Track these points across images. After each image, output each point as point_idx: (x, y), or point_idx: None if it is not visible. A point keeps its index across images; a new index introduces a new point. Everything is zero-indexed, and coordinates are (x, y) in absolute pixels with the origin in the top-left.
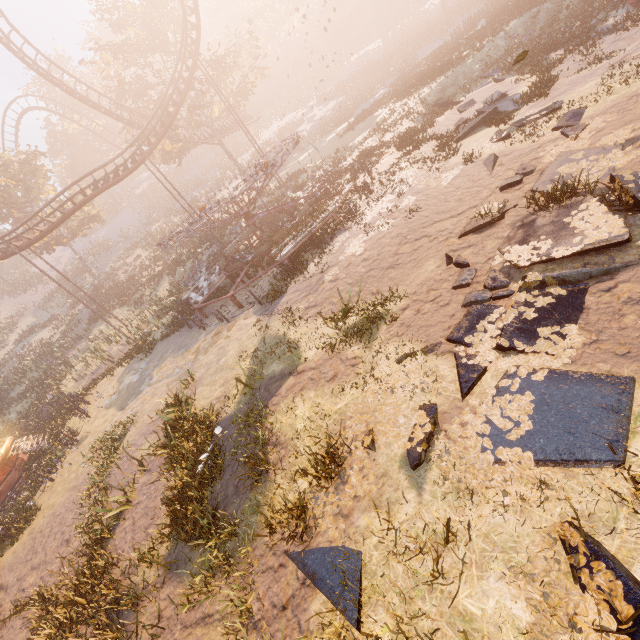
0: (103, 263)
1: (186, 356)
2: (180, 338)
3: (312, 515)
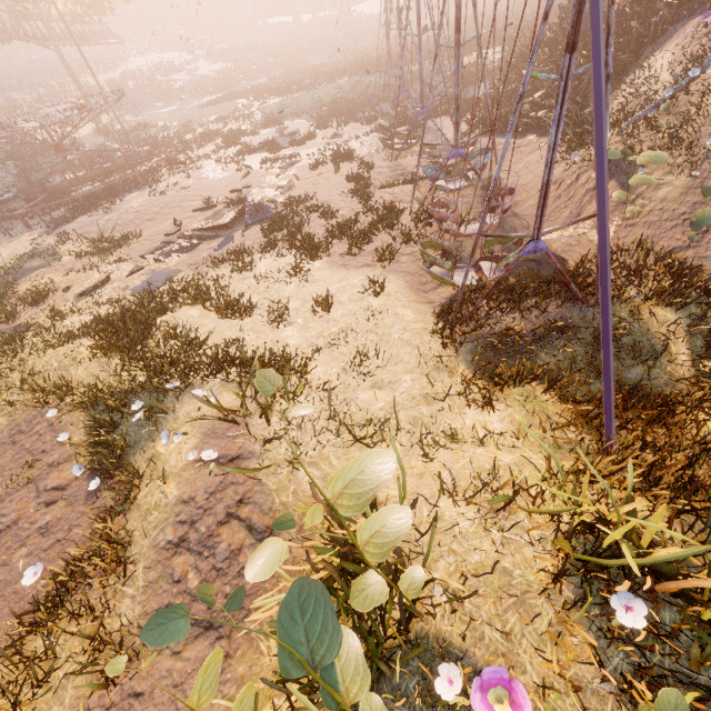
0: None
1: None
2: None
3: (19, 316)
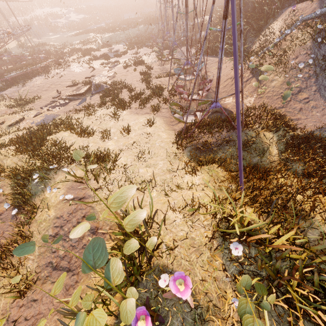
0: None
1: None
2: None
3: None
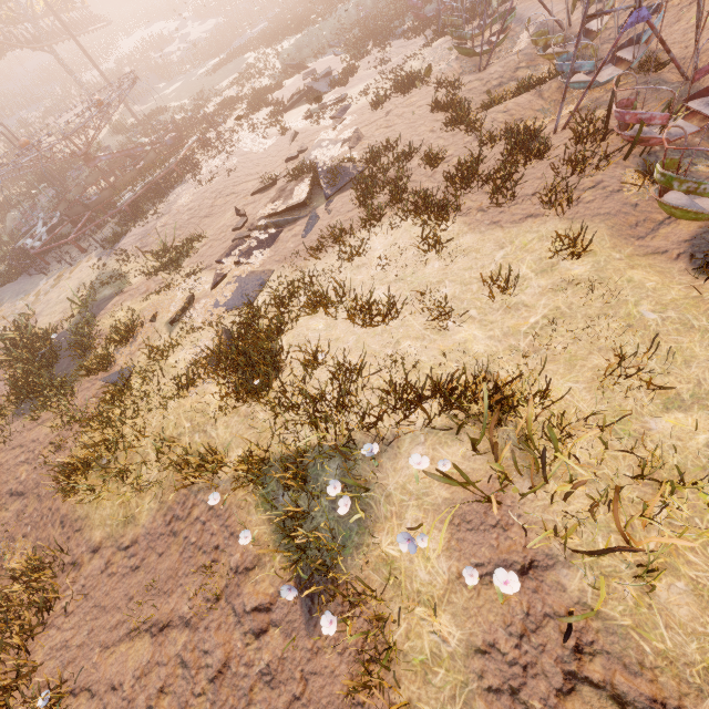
0: None
1: (26, 299)
2: (18, 286)
3: (115, 359)
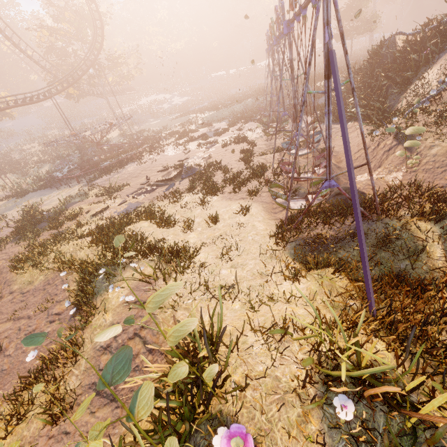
0: (4, 144)
1: (43, 198)
2: (44, 192)
3: (63, 226)
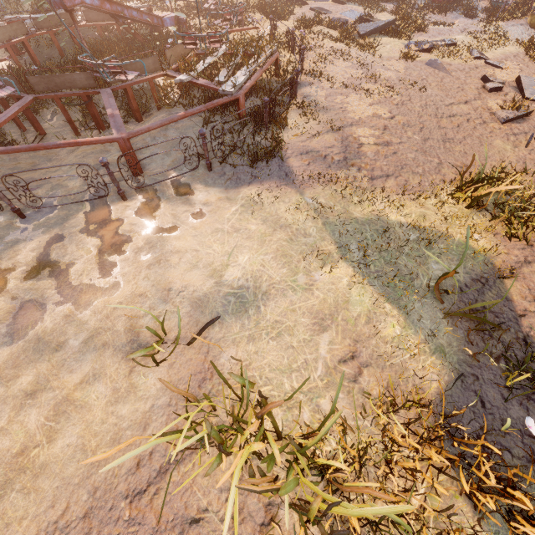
0: None
1: None
2: None
3: None
